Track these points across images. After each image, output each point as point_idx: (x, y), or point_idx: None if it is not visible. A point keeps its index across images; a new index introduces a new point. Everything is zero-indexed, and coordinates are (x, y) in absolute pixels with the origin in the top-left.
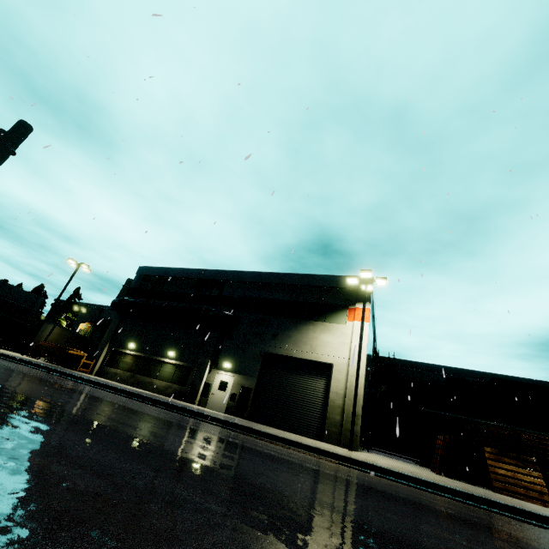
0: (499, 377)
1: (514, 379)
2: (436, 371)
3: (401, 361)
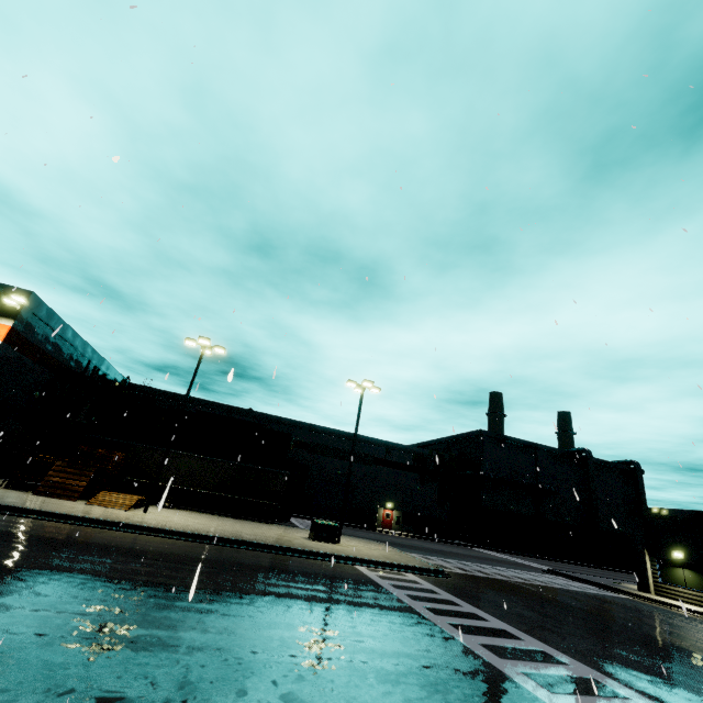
0: (243, 411)
1: (254, 413)
2: (188, 403)
3: (154, 390)
